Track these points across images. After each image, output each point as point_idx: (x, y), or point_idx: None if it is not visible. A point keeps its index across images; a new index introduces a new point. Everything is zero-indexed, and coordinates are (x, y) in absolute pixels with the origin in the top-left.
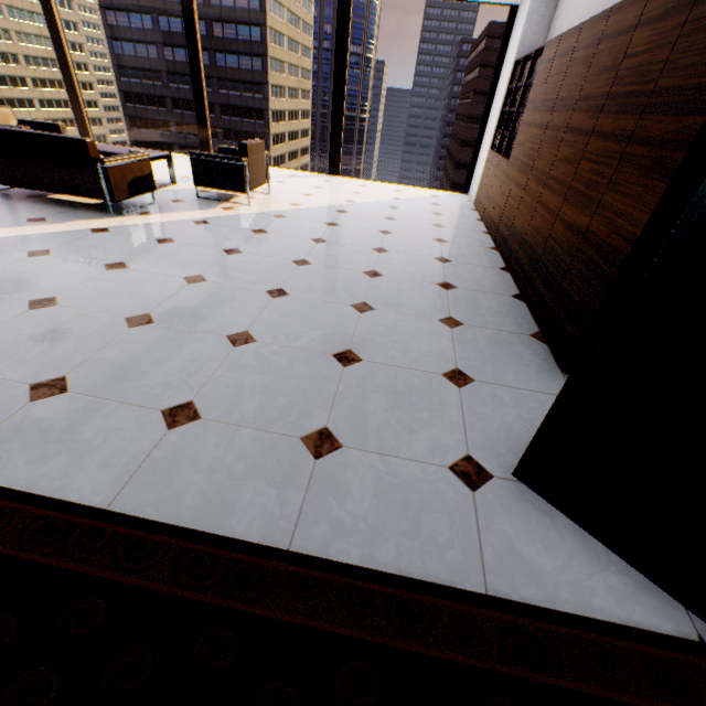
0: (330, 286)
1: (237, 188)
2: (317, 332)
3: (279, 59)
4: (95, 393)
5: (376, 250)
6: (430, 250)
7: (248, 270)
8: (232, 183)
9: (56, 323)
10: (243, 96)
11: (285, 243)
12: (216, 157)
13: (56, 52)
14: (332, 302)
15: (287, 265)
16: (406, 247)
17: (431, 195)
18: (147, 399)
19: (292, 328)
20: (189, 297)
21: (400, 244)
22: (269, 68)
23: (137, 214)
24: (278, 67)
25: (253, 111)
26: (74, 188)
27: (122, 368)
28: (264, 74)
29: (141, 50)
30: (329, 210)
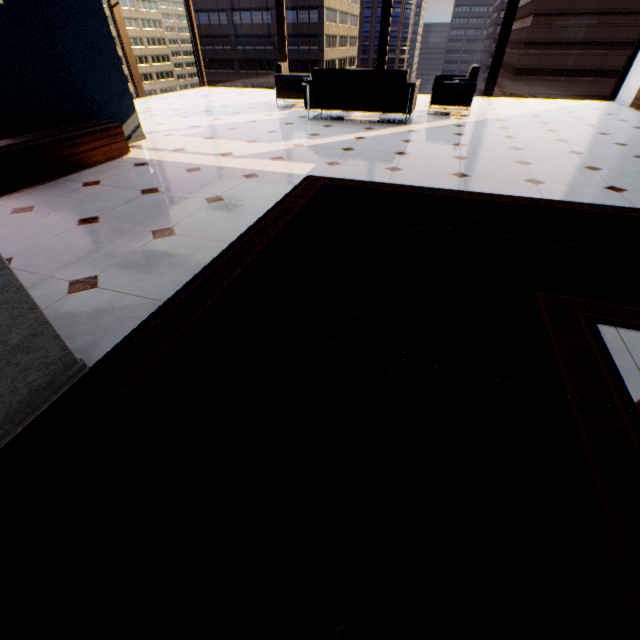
0: (602, 150)
1: (465, 103)
2: (631, 166)
3: (333, 8)
4: (558, 183)
5: (601, 134)
6: (639, 133)
7: (537, 145)
8: (461, 100)
9: (484, 164)
10: (300, 50)
11: (532, 133)
12: (455, 80)
13: (277, 21)
14: (617, 156)
15: (555, 142)
16: (619, 132)
17: (584, 104)
18: (587, 185)
19: (613, 165)
20: (528, 155)
21: (612, 131)
22: (324, 19)
23: (413, 124)
24: (331, 17)
25: (308, 64)
26: (384, 107)
27: (553, 177)
28: (319, 26)
29: (214, 18)
30: (525, 116)
